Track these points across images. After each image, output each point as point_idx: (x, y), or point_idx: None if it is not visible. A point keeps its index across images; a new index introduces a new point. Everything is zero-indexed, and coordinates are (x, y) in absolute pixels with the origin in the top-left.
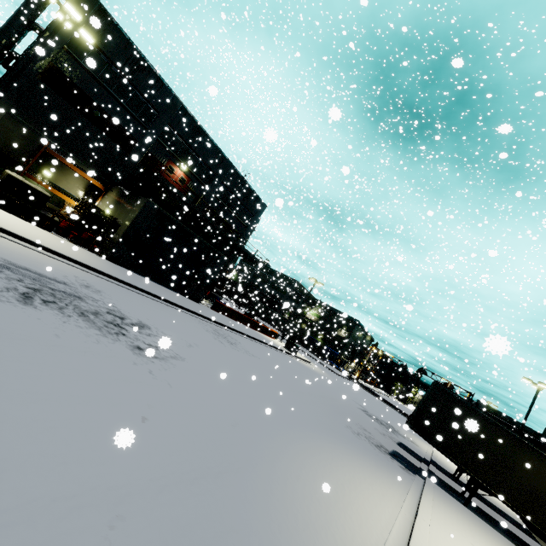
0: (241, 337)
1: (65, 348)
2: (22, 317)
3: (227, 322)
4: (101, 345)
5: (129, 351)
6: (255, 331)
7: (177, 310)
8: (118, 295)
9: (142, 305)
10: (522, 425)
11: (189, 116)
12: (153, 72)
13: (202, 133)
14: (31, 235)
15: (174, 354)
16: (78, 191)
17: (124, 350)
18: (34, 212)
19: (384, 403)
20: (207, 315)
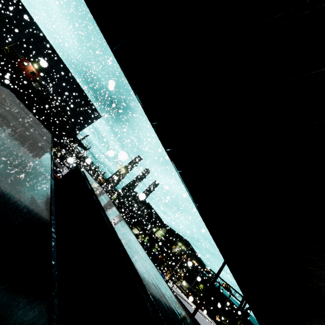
0: None
1: None
2: None
3: None
4: None
5: None
6: None
7: None
8: None
9: None
10: (217, 273)
11: (48, 42)
12: (26, 11)
13: (56, 54)
14: None
15: None
16: None
17: None
18: None
19: None
20: None
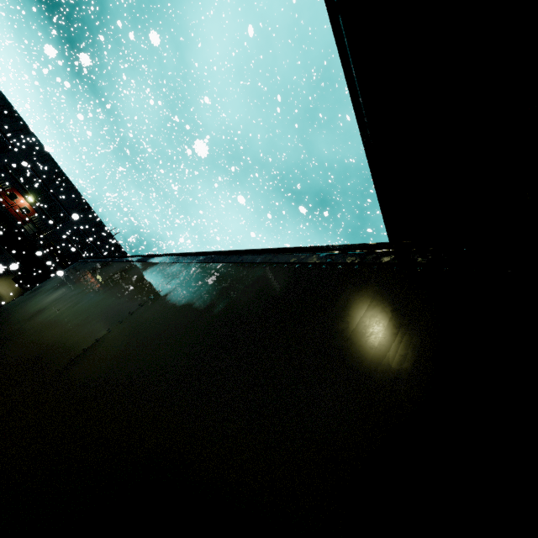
0: None
1: None
2: None
3: None
4: None
5: None
6: None
7: None
8: None
9: None
10: None
11: (54, 163)
12: (23, 123)
13: (66, 180)
14: None
15: None
16: None
17: None
18: None
19: None
20: None
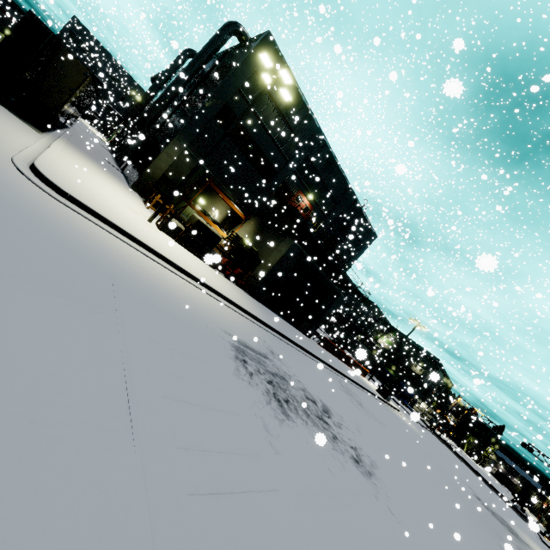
0: (353, 386)
1: (347, 494)
2: (303, 447)
3: (336, 363)
4: (348, 472)
5: (359, 473)
6: (351, 369)
7: (310, 358)
8: (286, 356)
9: (301, 366)
10: None
11: (327, 148)
12: (305, 107)
13: (334, 164)
14: (217, 284)
15: (368, 457)
16: (220, 217)
17: (356, 471)
18: (208, 252)
19: (469, 468)
20: (326, 359)
